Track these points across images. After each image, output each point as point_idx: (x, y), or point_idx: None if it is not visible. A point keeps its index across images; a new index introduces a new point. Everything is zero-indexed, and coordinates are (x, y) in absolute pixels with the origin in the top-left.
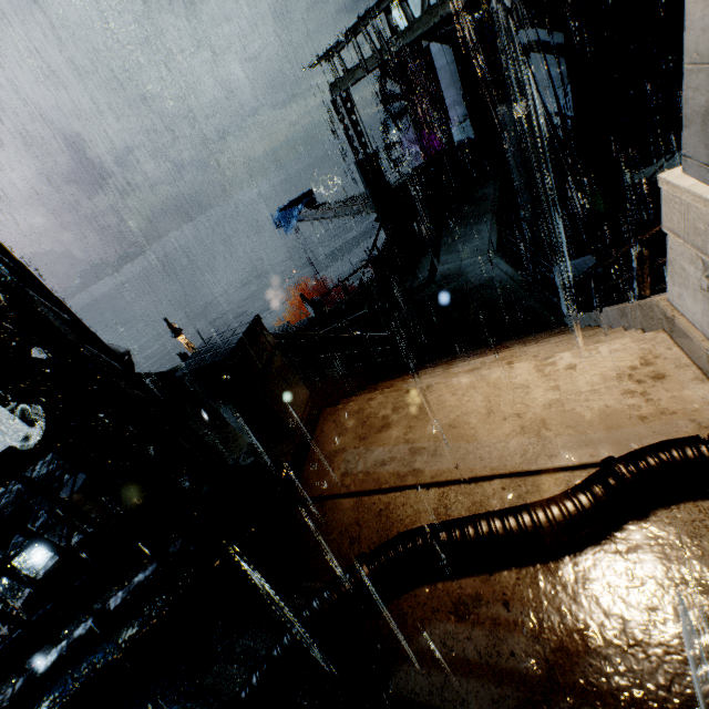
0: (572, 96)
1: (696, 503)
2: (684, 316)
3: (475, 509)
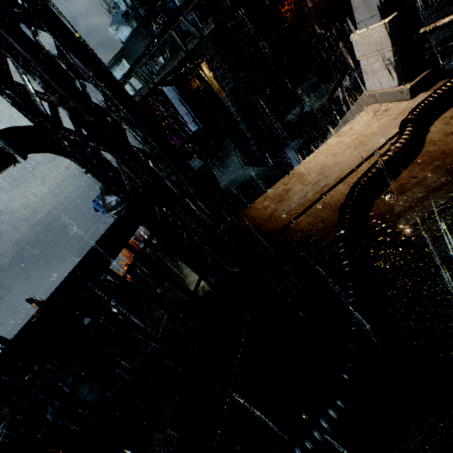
0: None
1: (437, 120)
2: (379, 90)
3: None
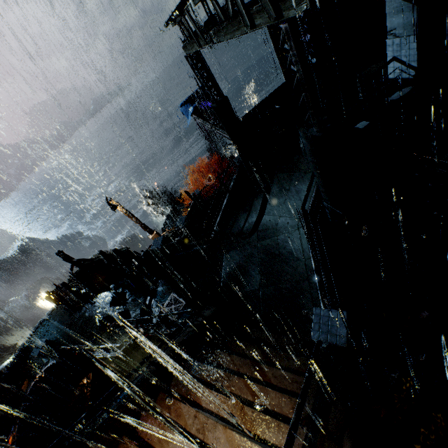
0: (418, 48)
1: None
2: None
3: None
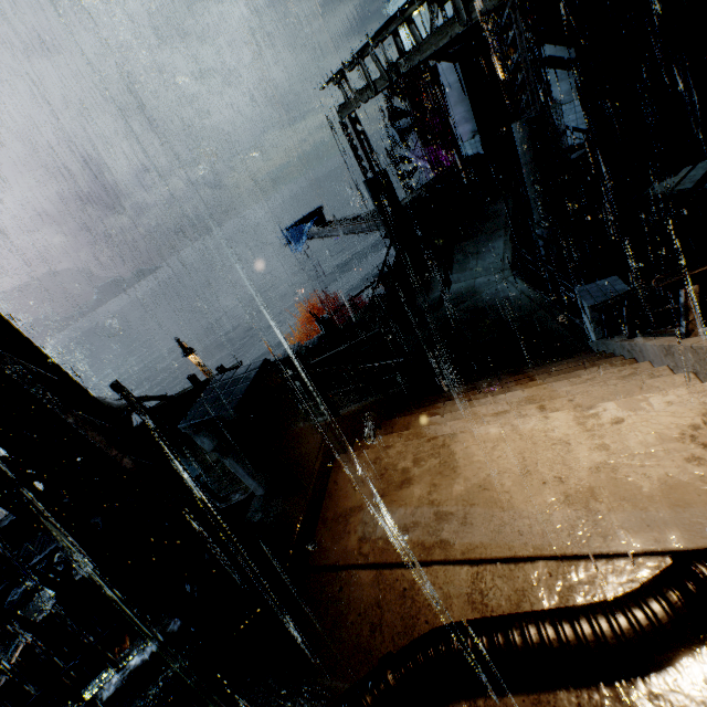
0: (584, 110)
1: None
2: None
3: (517, 599)
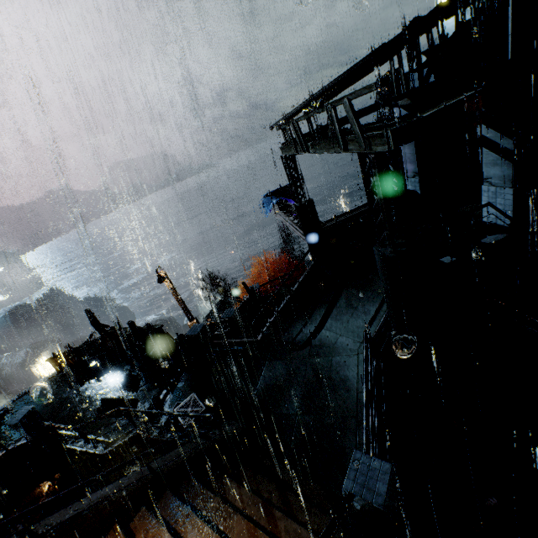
0: (513, 200)
1: None
2: None
3: None
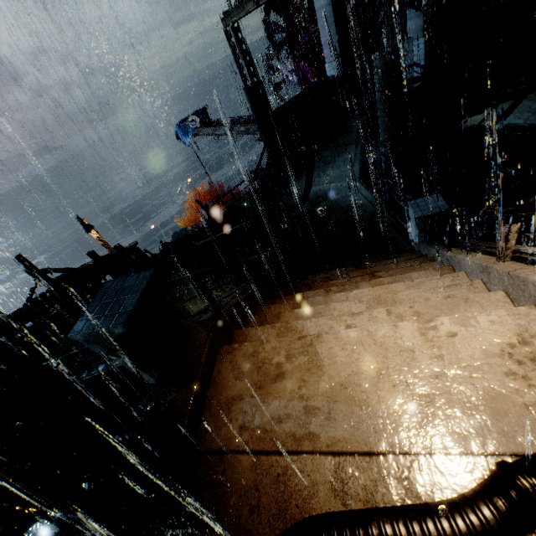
0: (424, 48)
1: None
2: None
3: (372, 488)
